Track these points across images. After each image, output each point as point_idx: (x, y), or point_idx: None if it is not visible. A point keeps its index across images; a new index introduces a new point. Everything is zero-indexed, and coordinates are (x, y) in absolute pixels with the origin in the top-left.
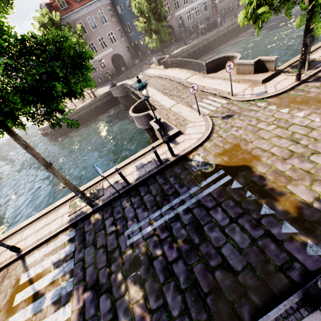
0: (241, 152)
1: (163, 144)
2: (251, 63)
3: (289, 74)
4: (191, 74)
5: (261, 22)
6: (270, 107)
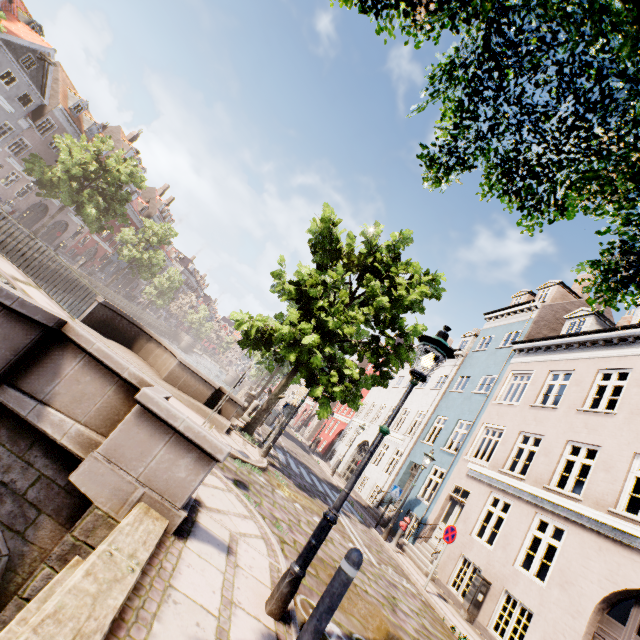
0: (354, 596)
1: (177, 541)
2: (215, 384)
3: (245, 438)
4: (26, 279)
5: (260, 347)
6: (278, 491)
